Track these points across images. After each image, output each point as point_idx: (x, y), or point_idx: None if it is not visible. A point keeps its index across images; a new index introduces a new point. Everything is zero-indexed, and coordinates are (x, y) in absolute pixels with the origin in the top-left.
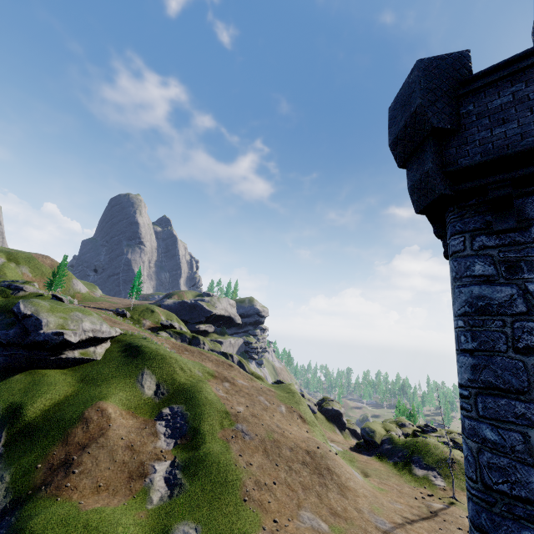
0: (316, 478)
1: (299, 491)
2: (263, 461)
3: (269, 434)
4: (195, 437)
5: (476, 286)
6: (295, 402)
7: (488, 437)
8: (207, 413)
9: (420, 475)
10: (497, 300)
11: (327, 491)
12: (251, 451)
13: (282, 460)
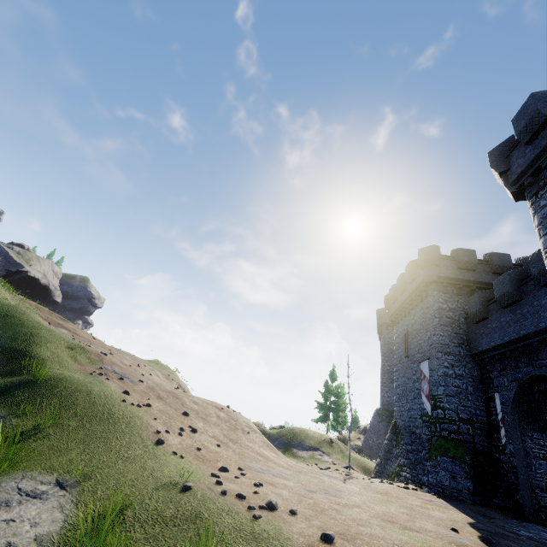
0: (241, 434)
1: (229, 443)
2: (164, 407)
3: (159, 385)
4: (18, 361)
5: None
6: (171, 373)
7: None
8: (44, 337)
9: (306, 456)
10: None
11: (259, 447)
12: (140, 395)
13: (190, 411)
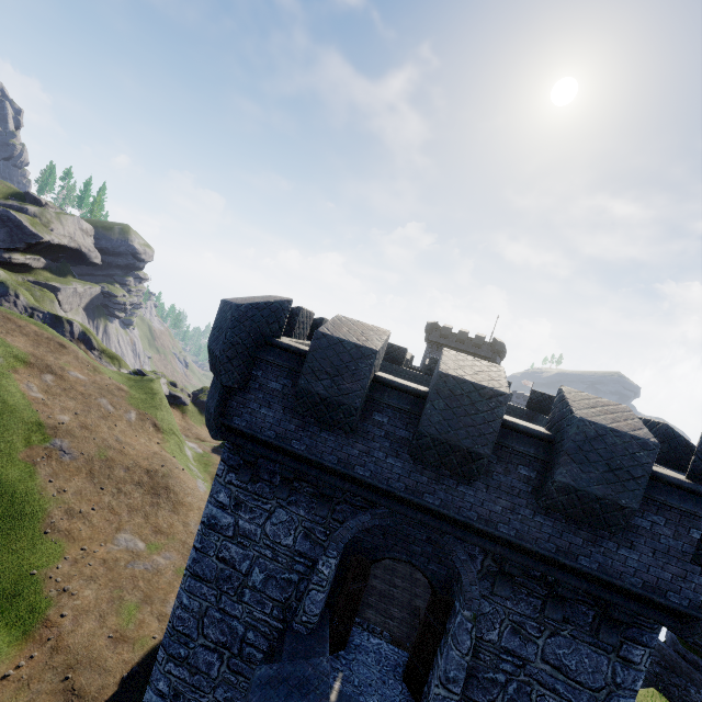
0: (149, 498)
1: (123, 513)
2: (84, 486)
3: (102, 451)
4: None
5: (216, 508)
6: (153, 407)
7: (184, 602)
8: (3, 425)
9: None
10: (222, 523)
11: (158, 510)
12: (69, 475)
13: (111, 482)
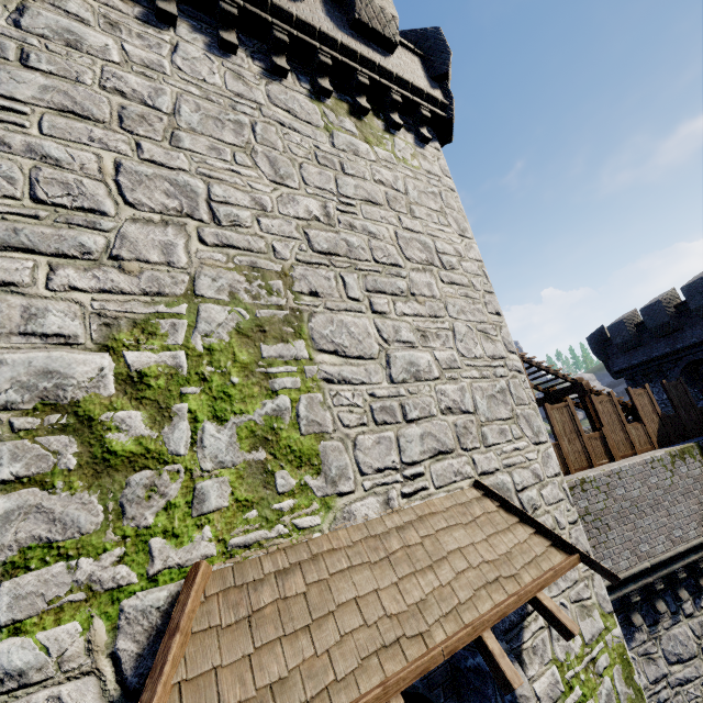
0: None
1: None
2: None
3: None
4: None
5: None
6: None
7: None
8: None
9: None
10: None
11: None
12: None
13: None
